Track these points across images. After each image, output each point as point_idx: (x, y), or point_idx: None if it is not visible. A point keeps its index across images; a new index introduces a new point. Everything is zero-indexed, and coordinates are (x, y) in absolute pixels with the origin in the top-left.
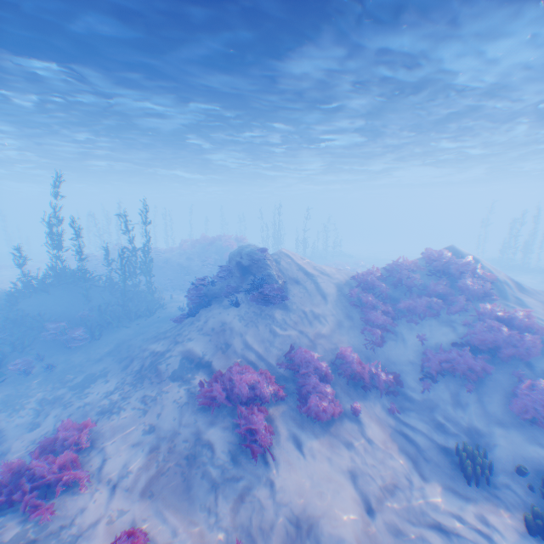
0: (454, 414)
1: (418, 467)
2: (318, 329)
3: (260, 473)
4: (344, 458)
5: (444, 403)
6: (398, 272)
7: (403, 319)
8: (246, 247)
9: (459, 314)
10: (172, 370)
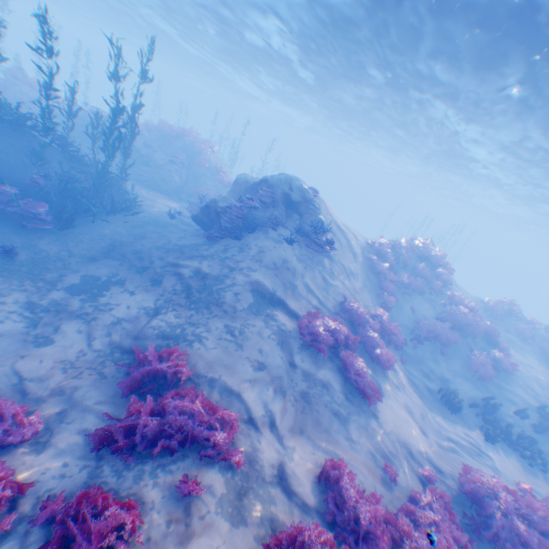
0: (432, 367)
1: (424, 402)
2: (354, 286)
3: (367, 409)
4: (399, 396)
5: (425, 358)
6: (399, 249)
7: (399, 290)
8: (296, 179)
9: (436, 296)
10: (246, 302)
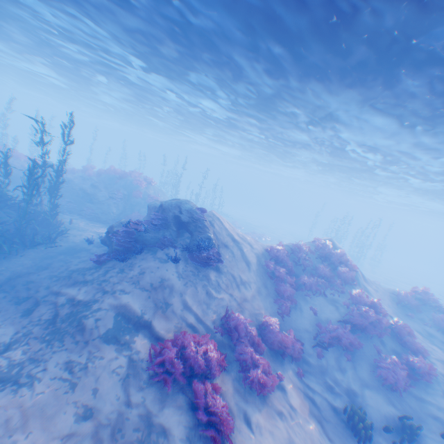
0: (338, 377)
1: (324, 429)
2: (244, 294)
3: None
4: (281, 430)
5: (330, 367)
6: (298, 252)
7: (300, 291)
8: (186, 202)
9: (338, 294)
10: (105, 329)
